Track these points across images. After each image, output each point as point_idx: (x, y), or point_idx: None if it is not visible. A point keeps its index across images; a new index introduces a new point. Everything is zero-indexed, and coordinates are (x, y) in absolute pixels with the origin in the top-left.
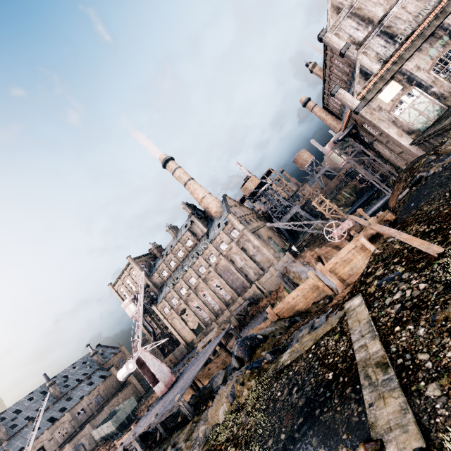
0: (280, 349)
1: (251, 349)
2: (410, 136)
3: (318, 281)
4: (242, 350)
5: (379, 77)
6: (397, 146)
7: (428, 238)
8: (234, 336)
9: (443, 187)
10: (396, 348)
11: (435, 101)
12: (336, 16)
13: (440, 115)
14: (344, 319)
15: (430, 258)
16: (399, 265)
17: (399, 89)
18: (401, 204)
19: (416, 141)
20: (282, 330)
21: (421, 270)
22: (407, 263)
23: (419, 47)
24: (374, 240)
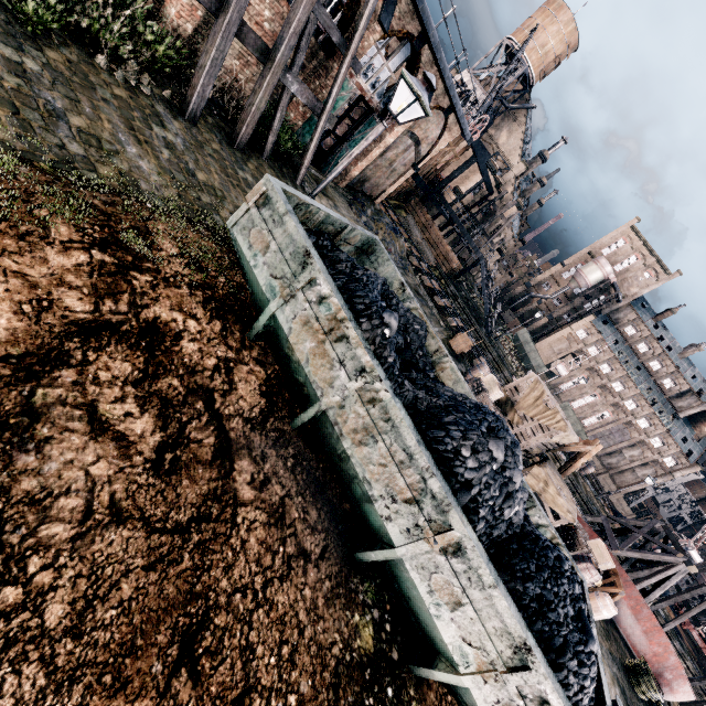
0: None
1: None
2: None
3: None
4: None
5: None
6: None
7: None
8: None
9: None
10: None
11: None
12: None
13: None
14: None
15: None
16: None
17: None
18: None
19: None
20: None
21: None
22: None
23: None
24: None
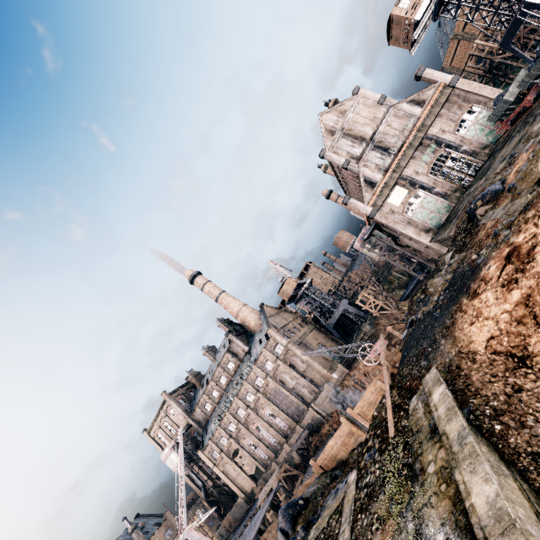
0: (315, 519)
1: (294, 519)
2: (428, 234)
3: (352, 426)
4: (285, 521)
5: (383, 185)
6: (420, 242)
7: (394, 414)
8: (299, 478)
9: (416, 347)
10: (354, 536)
11: (441, 199)
12: (331, 138)
13: (450, 211)
14: (344, 495)
15: (387, 441)
16: (378, 440)
17: (405, 193)
18: (403, 344)
19: (433, 242)
20: (324, 489)
21: (381, 454)
22: (380, 441)
23: (412, 155)
24: (391, 380)
